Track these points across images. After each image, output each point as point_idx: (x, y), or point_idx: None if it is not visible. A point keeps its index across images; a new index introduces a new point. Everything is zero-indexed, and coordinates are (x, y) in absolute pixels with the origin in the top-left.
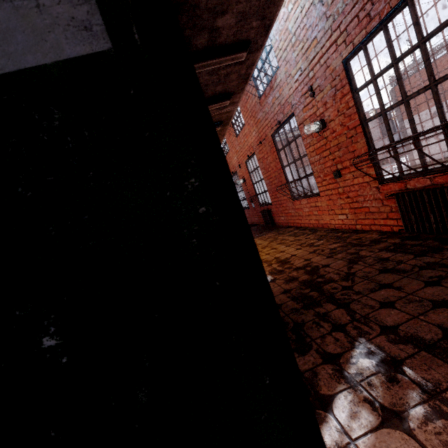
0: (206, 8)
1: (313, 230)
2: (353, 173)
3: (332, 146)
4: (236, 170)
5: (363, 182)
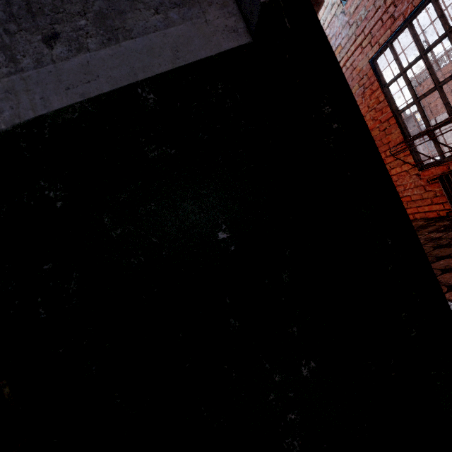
0: None
1: None
2: (390, 164)
3: None
4: None
5: (401, 171)
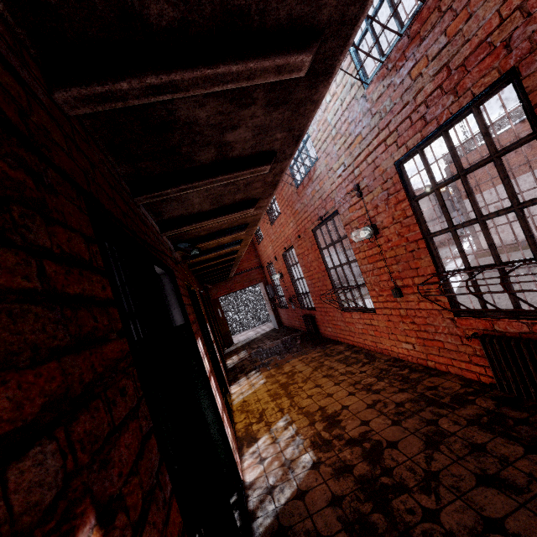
0: (208, 124)
1: (370, 356)
2: (418, 294)
3: (388, 257)
4: (272, 261)
5: (432, 308)
